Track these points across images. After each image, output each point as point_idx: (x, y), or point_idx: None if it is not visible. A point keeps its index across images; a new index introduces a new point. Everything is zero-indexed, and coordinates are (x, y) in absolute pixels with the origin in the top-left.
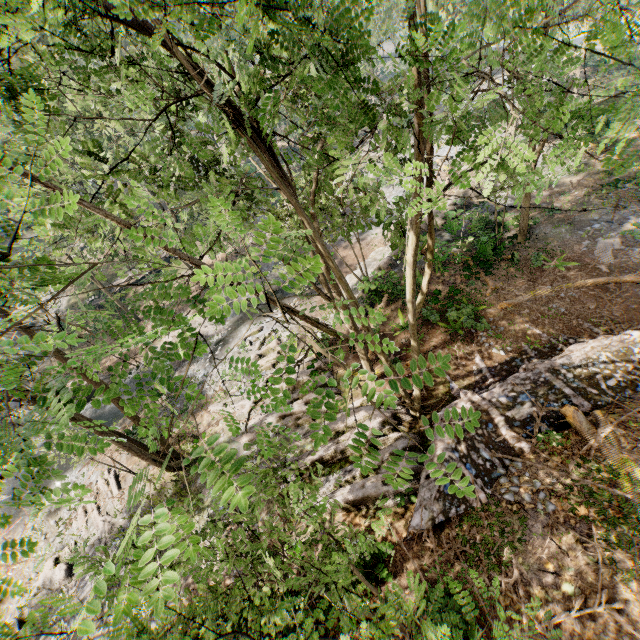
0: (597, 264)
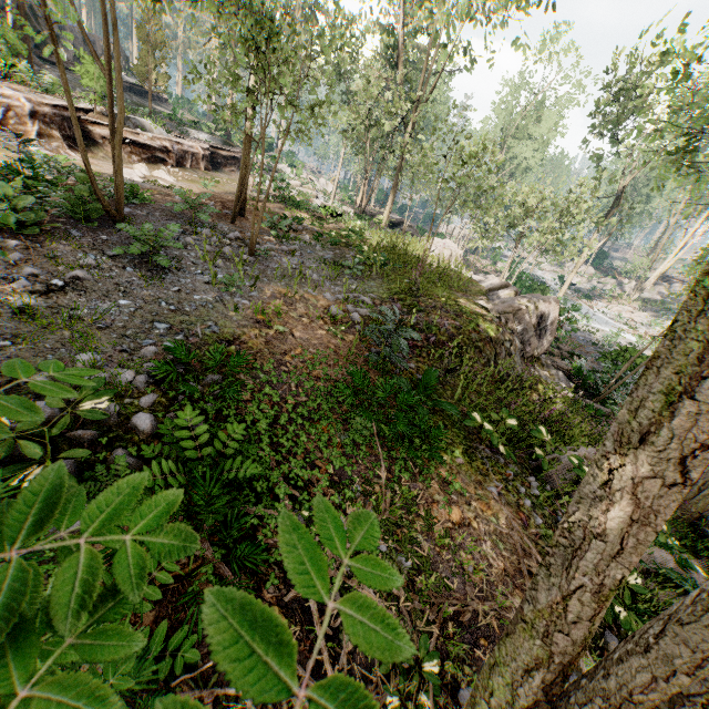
0: None
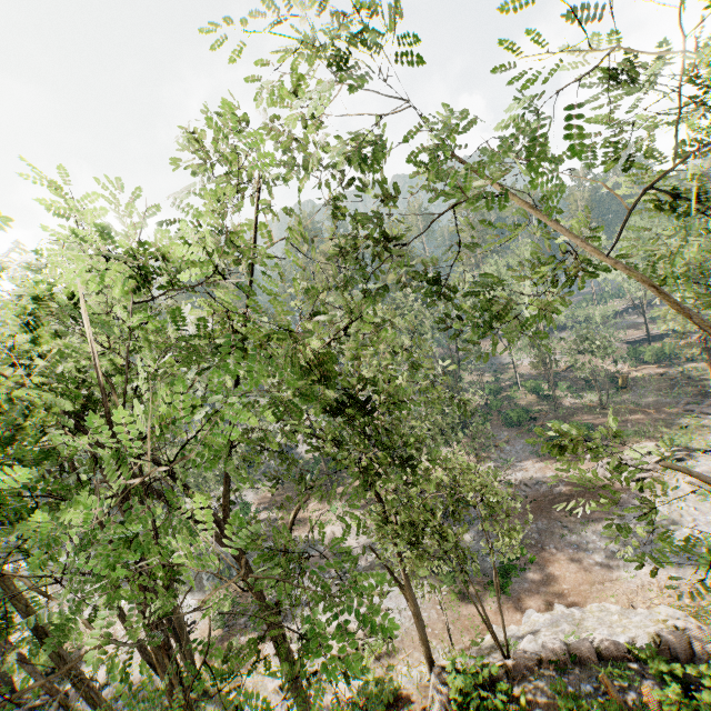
0: None
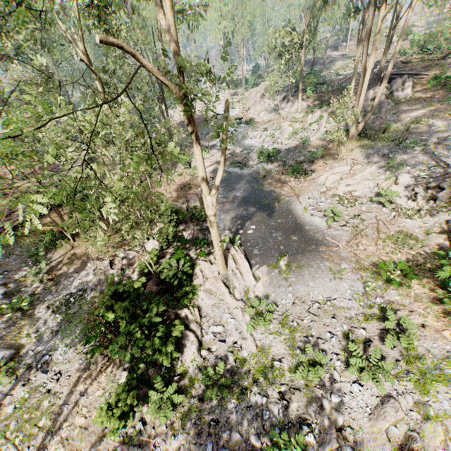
0: (336, 80)
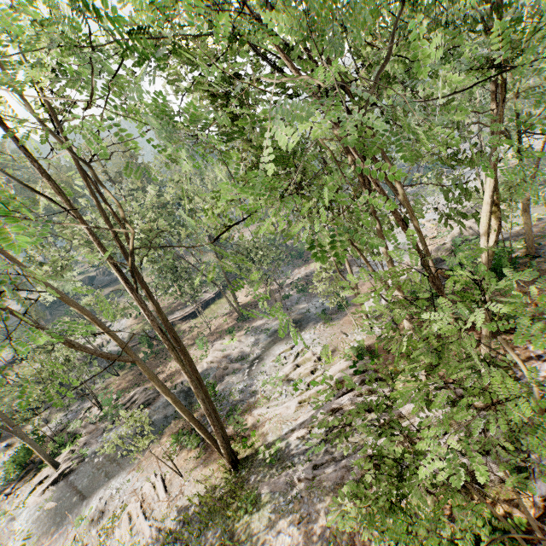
0: None
